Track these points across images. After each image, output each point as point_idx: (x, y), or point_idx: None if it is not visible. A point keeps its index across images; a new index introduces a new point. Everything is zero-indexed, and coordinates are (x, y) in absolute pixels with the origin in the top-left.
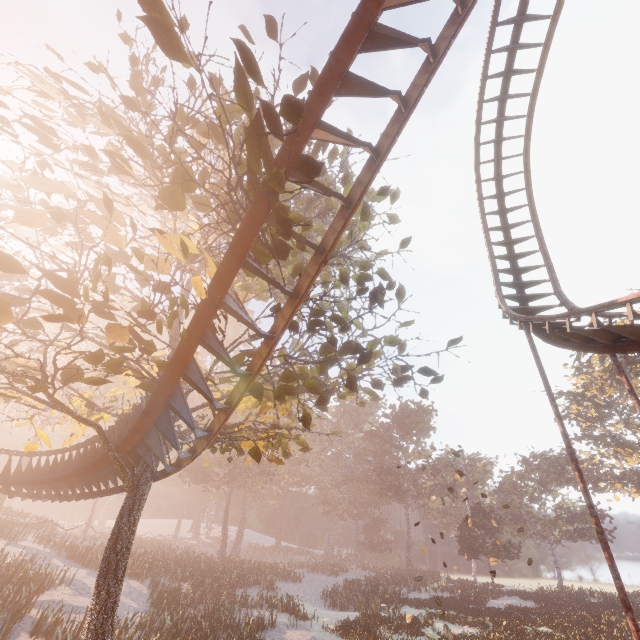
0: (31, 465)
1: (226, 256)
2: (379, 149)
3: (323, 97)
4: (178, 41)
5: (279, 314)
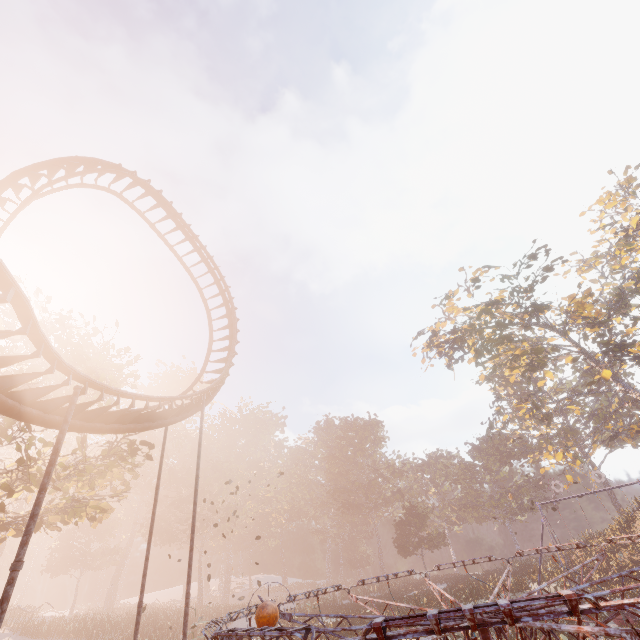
0: None
1: None
2: None
3: None
4: None
5: None
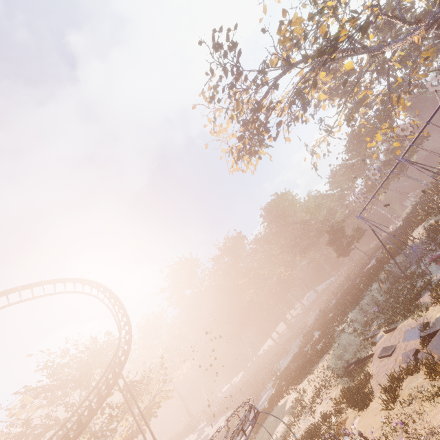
0: None
1: None
2: None
3: None
4: None
5: None
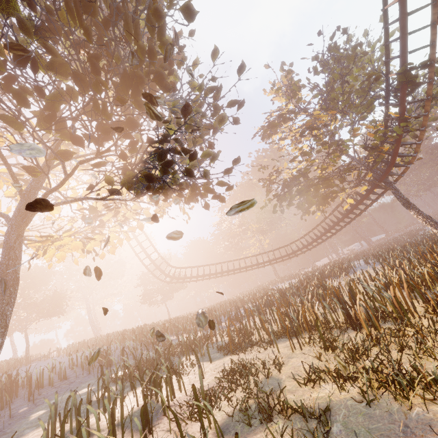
0: (310, 236)
1: (401, 107)
2: (433, 40)
3: (406, 46)
4: (379, 76)
5: (425, 106)
